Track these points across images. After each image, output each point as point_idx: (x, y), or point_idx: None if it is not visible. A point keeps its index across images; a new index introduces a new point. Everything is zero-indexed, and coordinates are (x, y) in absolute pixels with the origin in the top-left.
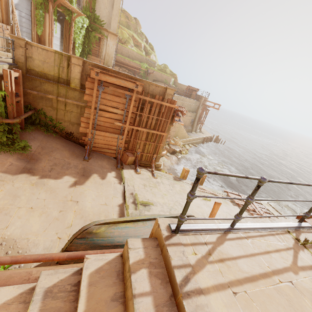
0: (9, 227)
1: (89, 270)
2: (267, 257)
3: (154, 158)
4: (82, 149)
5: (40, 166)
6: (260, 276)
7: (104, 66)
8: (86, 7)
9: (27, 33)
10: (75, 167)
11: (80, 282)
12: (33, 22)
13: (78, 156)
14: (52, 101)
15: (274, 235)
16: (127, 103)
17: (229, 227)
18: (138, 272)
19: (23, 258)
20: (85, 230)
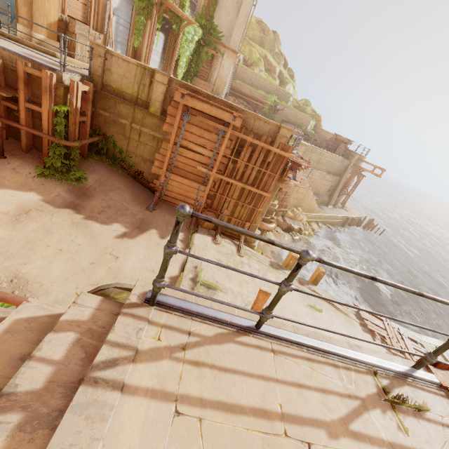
0: (28, 264)
1: (20, 315)
2: (293, 391)
3: (247, 227)
4: (150, 196)
5: (90, 205)
6: (251, 410)
7: (195, 87)
8: (201, 13)
9: (122, 44)
10: (132, 215)
11: None
12: (132, 31)
13: (142, 203)
14: (125, 127)
15: (338, 367)
16: (219, 142)
17: (252, 326)
18: (61, 333)
19: (13, 298)
20: (101, 290)
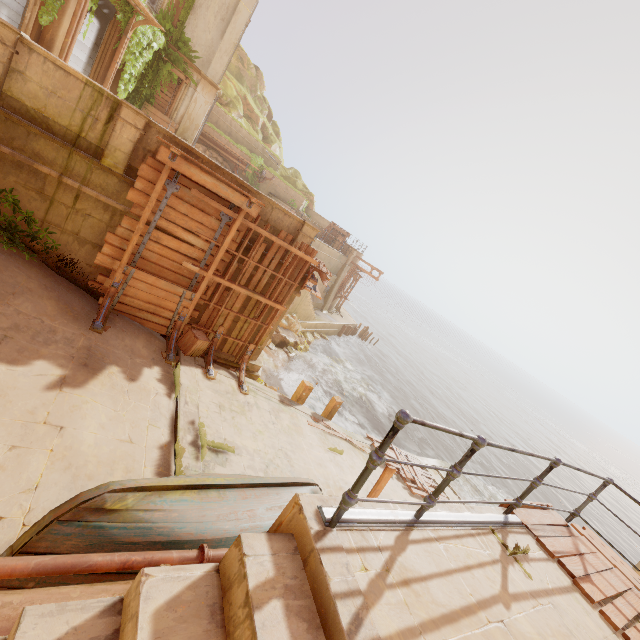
0: None
1: (153, 603)
2: (469, 576)
3: (250, 351)
4: (91, 304)
5: None
6: (462, 611)
7: (190, 146)
8: (166, 12)
9: (11, 10)
10: (67, 342)
11: (118, 631)
12: None
13: (79, 317)
14: (45, 179)
15: (474, 536)
16: (221, 231)
17: (413, 518)
18: (266, 607)
19: None
20: (84, 502)
